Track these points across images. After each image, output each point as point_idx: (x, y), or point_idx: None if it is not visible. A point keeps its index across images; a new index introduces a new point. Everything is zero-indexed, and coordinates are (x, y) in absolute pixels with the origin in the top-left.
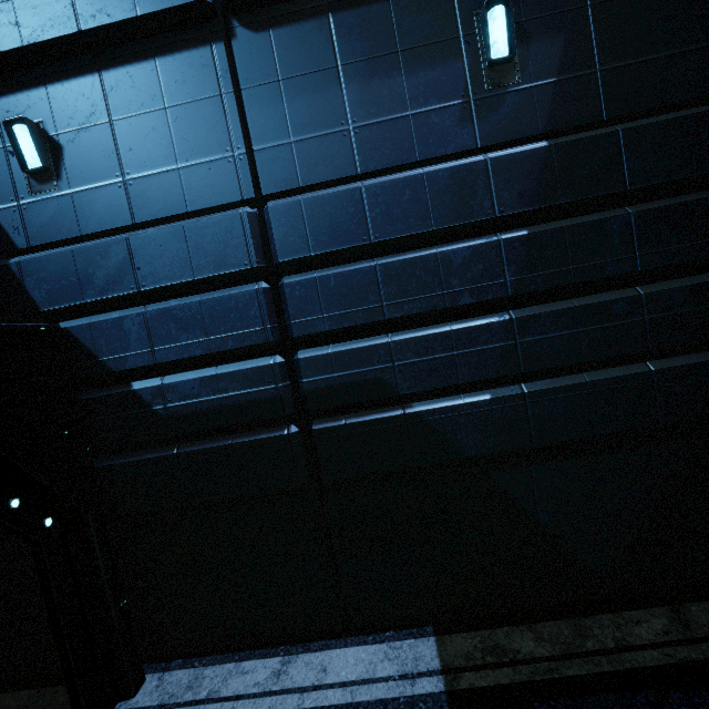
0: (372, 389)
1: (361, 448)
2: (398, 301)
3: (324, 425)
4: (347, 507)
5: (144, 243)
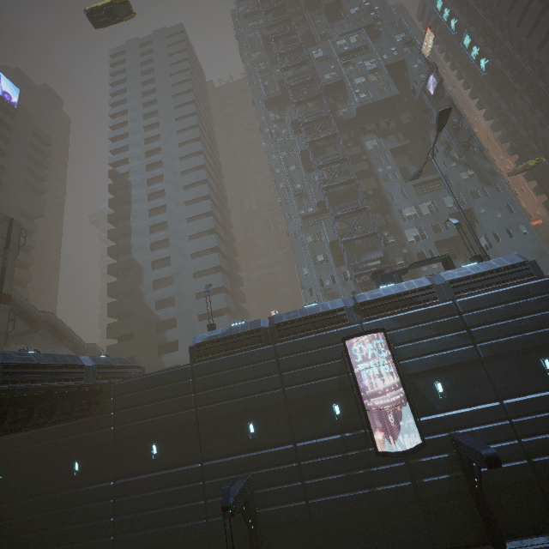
0: (546, 449)
1: (548, 466)
2: (545, 426)
3: (535, 460)
4: (547, 485)
5: (476, 411)
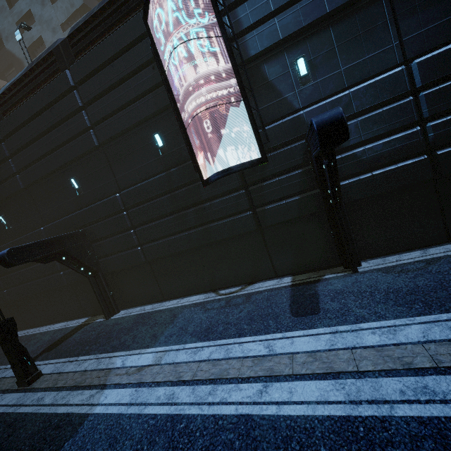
0: None
1: None
2: None
3: (443, 151)
4: (449, 188)
5: (357, 92)
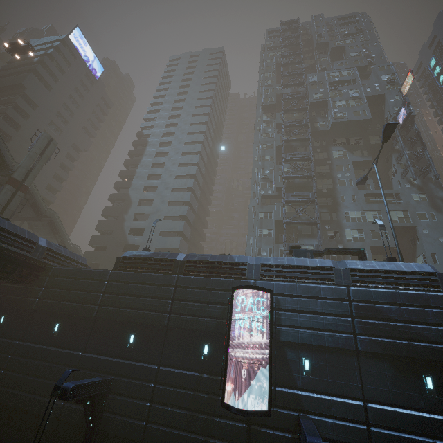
0: None
1: None
2: None
3: None
4: None
5: (335, 402)
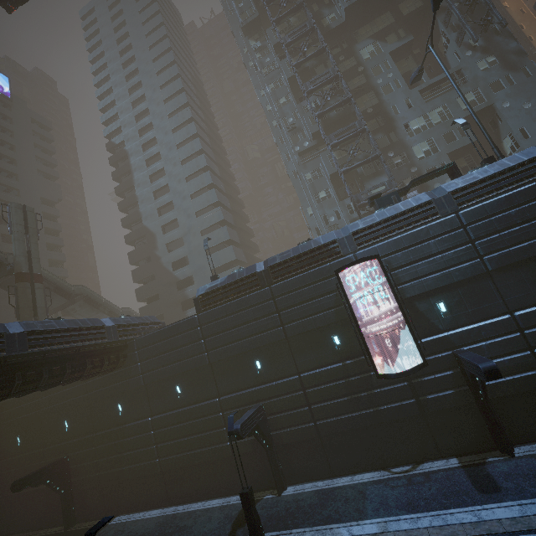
0: None
1: None
2: None
3: None
4: None
5: (483, 326)
